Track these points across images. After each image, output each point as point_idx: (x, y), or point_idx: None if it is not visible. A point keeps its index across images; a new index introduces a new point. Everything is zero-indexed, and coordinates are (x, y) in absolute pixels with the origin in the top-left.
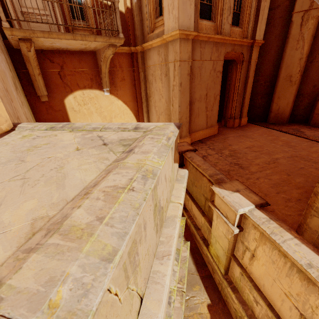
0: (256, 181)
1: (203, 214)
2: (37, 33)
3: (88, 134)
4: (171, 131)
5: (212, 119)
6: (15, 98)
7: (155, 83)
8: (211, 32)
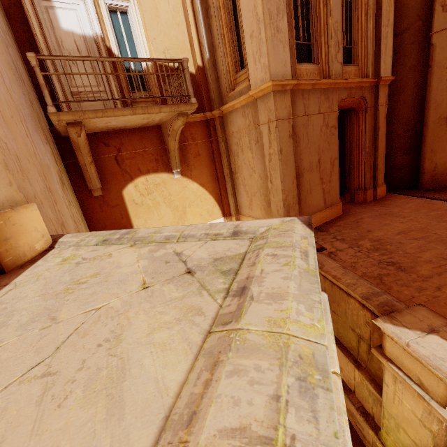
0: (437, 294)
1: (357, 365)
2: (89, 113)
3: (159, 250)
4: (301, 236)
5: (332, 194)
6: (60, 198)
7: (242, 154)
8: (315, 77)
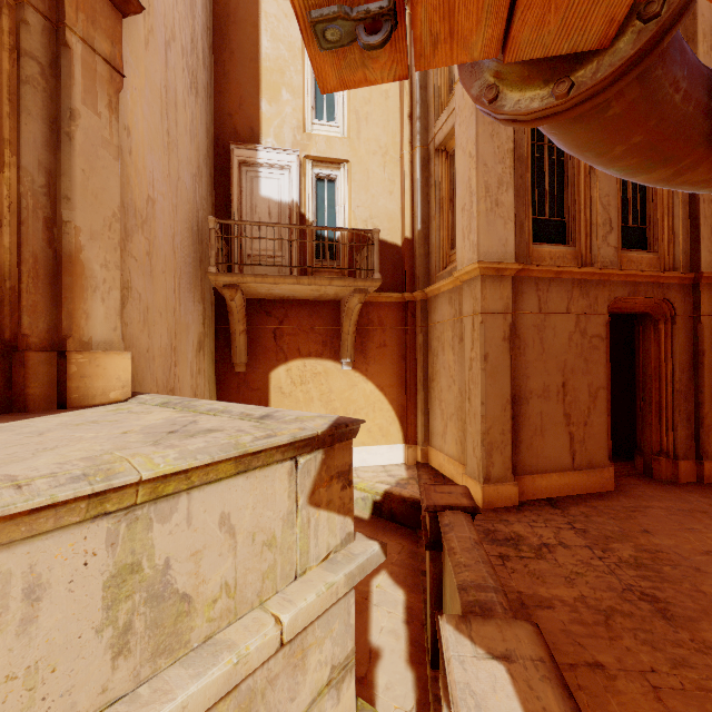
0: None
1: None
2: (248, 277)
3: (187, 417)
4: (302, 427)
5: (590, 447)
6: (186, 362)
7: (443, 354)
8: (567, 263)
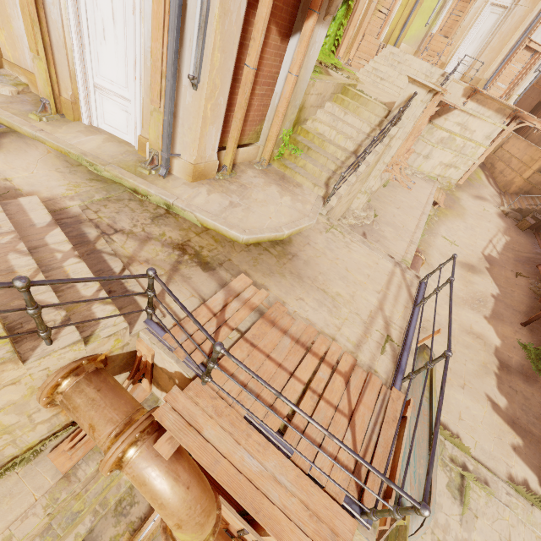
0: None
1: None
2: None
3: None
4: None
5: None
6: None
7: None
8: None
